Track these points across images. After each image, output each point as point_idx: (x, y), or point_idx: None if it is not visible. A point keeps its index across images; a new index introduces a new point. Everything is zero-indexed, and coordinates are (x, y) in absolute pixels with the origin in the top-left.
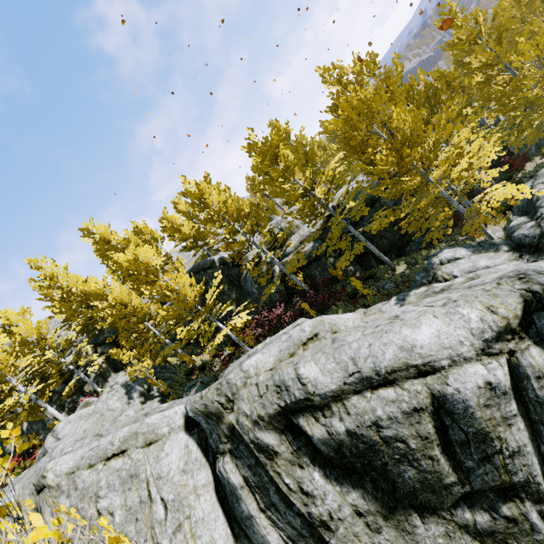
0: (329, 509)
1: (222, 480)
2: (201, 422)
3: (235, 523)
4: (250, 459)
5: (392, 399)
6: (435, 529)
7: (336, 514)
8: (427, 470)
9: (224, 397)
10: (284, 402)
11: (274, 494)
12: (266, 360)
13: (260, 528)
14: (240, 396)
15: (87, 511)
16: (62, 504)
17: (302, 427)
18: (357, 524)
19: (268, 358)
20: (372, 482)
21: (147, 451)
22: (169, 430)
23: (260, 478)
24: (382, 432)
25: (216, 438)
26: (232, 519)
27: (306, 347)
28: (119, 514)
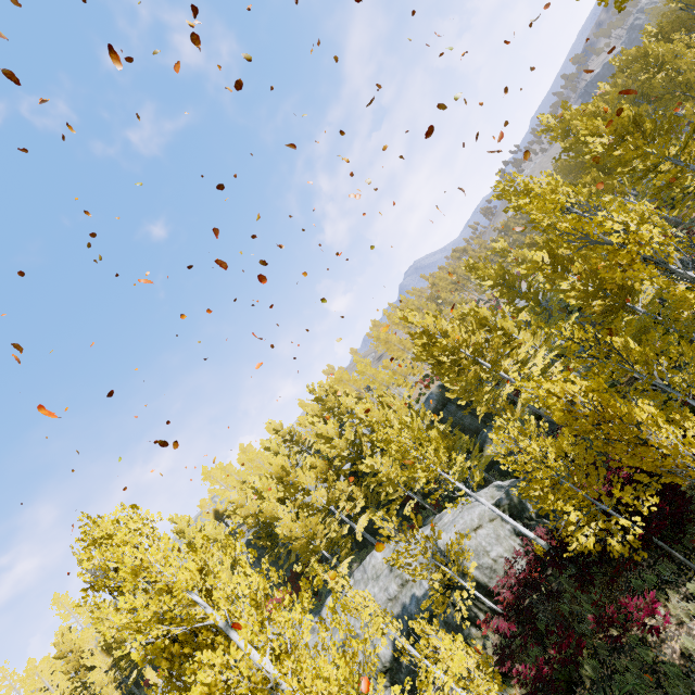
0: None
1: None
2: None
3: None
4: None
5: None
6: None
7: None
8: None
9: None
10: None
11: None
12: None
13: None
14: None
15: None
16: None
17: None
18: None
19: None
20: None
21: None
22: None
23: None
24: None
25: None
26: None
27: None
28: None
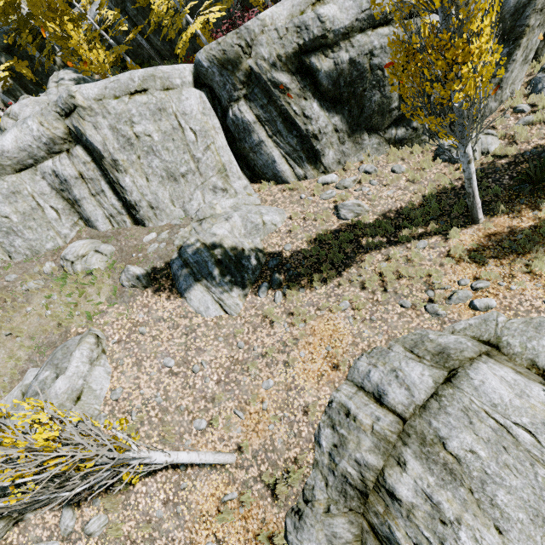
0: (319, 127)
1: (236, 122)
2: (215, 75)
3: (239, 161)
4: (263, 100)
5: (386, 35)
6: (374, 141)
7: (323, 130)
8: (386, 96)
9: (244, 41)
10: (303, 40)
11: (281, 124)
12: (280, 13)
13: (267, 148)
14: (259, 42)
15: (126, 132)
16: (101, 122)
17: (313, 64)
18: (334, 137)
19: (282, 11)
20: (349, 111)
21: (168, 94)
22: (181, 83)
23: (270, 114)
24: (373, 60)
25: (230, 88)
26: (237, 159)
27: (314, 8)
28: (156, 136)
